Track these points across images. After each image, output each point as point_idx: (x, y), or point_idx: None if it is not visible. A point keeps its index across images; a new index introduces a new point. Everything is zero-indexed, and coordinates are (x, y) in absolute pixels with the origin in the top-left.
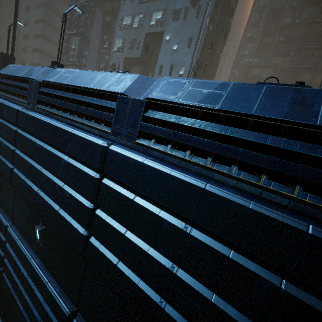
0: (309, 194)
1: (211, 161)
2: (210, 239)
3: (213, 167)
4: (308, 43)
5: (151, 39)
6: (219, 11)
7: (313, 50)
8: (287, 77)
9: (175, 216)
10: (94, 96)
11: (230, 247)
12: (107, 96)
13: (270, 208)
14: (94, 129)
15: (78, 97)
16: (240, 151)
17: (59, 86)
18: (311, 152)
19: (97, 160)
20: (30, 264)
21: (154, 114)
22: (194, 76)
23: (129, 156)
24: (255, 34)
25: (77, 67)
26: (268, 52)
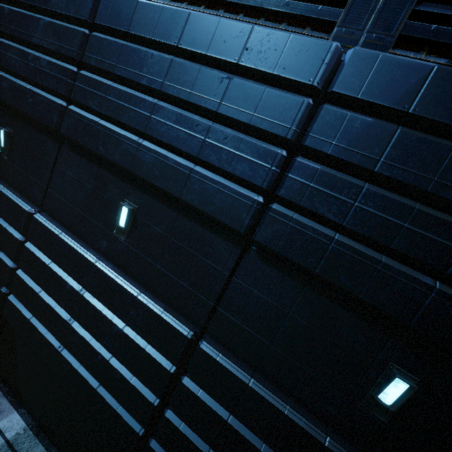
0: None
1: None
2: None
3: None
4: None
5: None
6: None
7: None
8: None
9: None
10: None
11: None
12: None
13: None
14: None
15: None
16: None
17: None
18: None
19: (320, 71)
20: (96, 269)
21: (438, 9)
22: None
23: (404, 58)
24: None
25: None
26: None
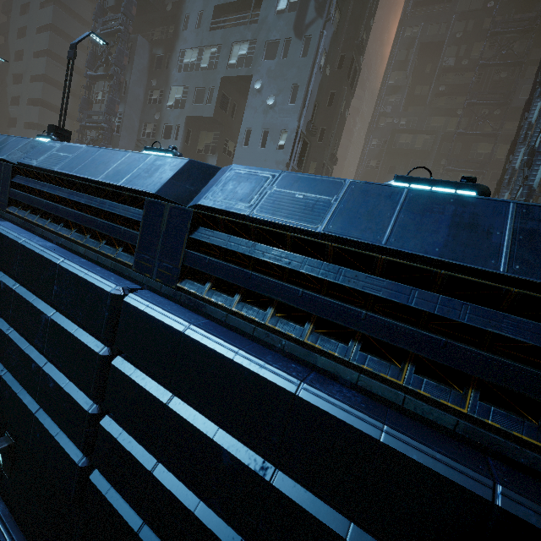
0: (493, 408)
1: (312, 330)
2: (309, 495)
3: (314, 344)
4: (482, 96)
5: (231, 88)
6: (341, 45)
7: (490, 107)
8: (453, 148)
9: (245, 441)
10: (107, 196)
11: (349, 513)
12: (127, 199)
13: (420, 442)
14: (107, 256)
15: (78, 197)
16: (363, 316)
17: (45, 176)
18: (491, 327)
19: (104, 322)
20: None
21: (209, 237)
22: (304, 148)
23: (159, 318)
24: (400, 81)
25: (104, 132)
26: (423, 108)
